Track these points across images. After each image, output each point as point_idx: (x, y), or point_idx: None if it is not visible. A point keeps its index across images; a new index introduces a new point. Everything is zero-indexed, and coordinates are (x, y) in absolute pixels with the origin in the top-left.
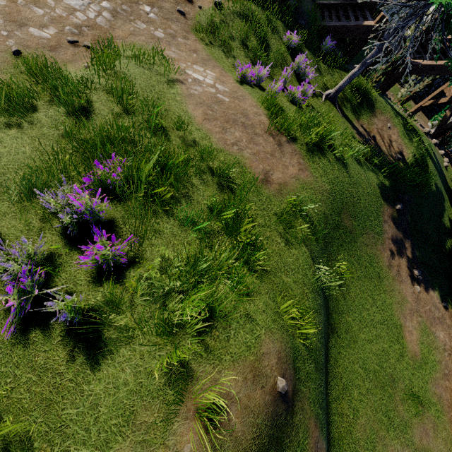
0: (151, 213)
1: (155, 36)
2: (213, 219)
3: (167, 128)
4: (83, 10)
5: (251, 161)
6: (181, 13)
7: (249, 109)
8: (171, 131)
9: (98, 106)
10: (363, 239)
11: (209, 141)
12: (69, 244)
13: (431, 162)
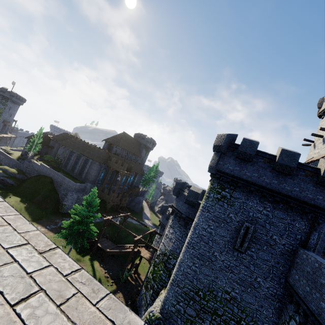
0: None
1: None
2: None
3: None
4: None
5: None
6: None
7: None
8: None
9: None
10: None
11: None
12: None
13: None
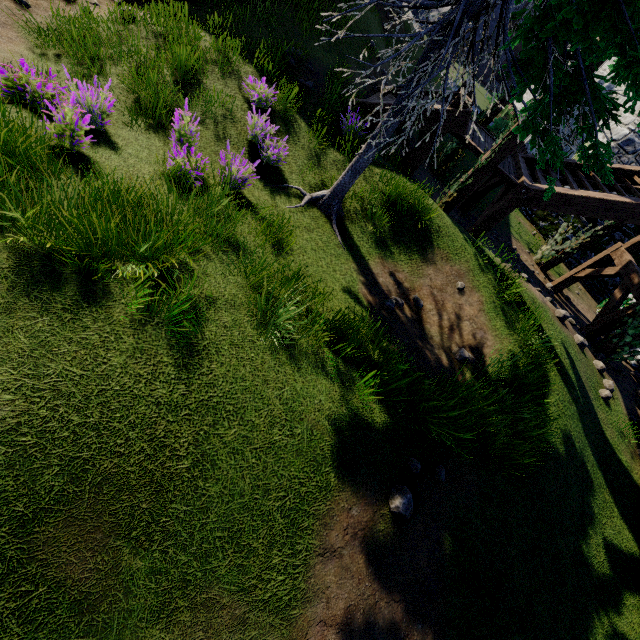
0: None
1: None
2: None
3: None
4: None
5: None
6: None
7: None
8: None
9: None
10: (167, 636)
11: None
12: None
13: (559, 383)
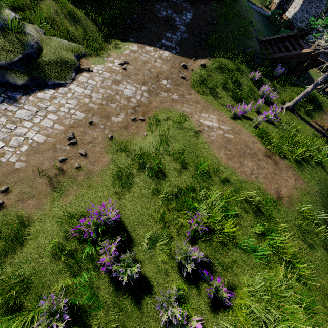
0: (225, 246)
1: (173, 99)
2: (259, 240)
3: (207, 172)
4: (134, 96)
5: (266, 185)
6: (183, 78)
7: (247, 139)
8: (210, 173)
9: (166, 167)
10: None
11: (235, 176)
12: (187, 280)
13: None
